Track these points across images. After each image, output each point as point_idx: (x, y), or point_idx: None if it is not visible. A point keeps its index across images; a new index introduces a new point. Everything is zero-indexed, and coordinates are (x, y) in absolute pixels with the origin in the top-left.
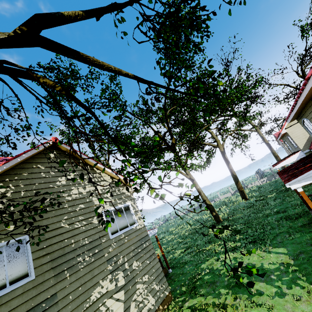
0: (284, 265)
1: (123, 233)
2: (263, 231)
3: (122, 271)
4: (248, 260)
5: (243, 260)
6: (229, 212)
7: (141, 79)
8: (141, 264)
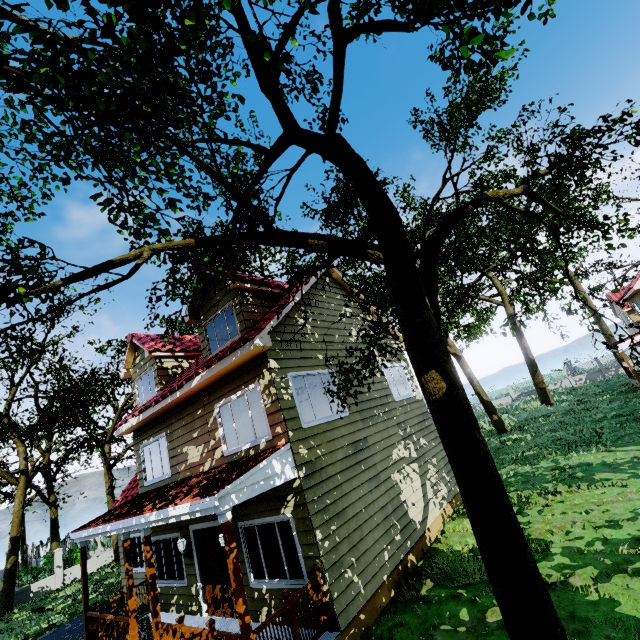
0: (639, 458)
1: (405, 400)
2: (596, 435)
3: (412, 443)
4: (578, 460)
5: (571, 461)
6: (519, 421)
7: (566, 215)
8: (428, 444)
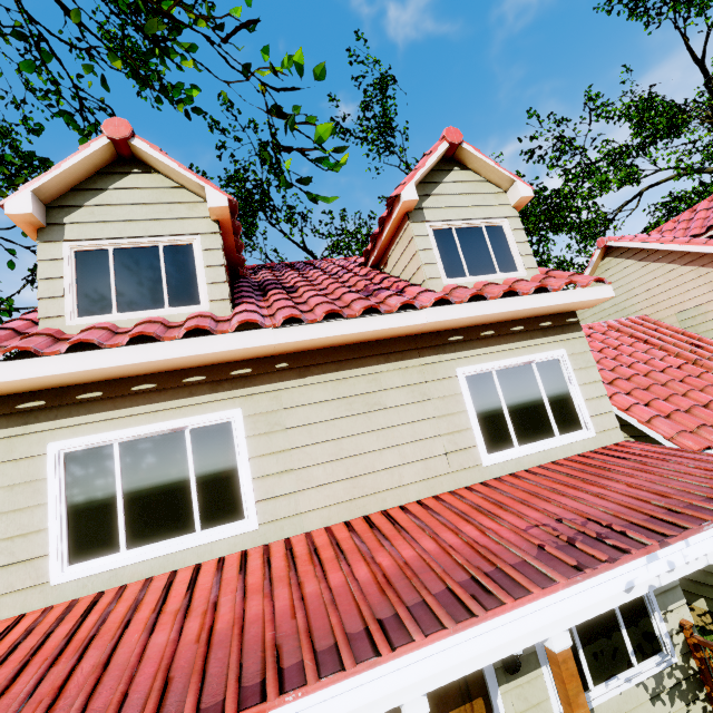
0: None
1: None
2: None
3: None
4: None
5: None
6: None
7: None
8: None
